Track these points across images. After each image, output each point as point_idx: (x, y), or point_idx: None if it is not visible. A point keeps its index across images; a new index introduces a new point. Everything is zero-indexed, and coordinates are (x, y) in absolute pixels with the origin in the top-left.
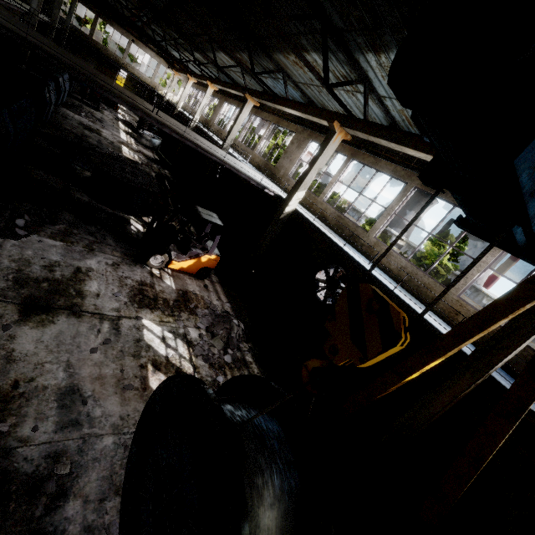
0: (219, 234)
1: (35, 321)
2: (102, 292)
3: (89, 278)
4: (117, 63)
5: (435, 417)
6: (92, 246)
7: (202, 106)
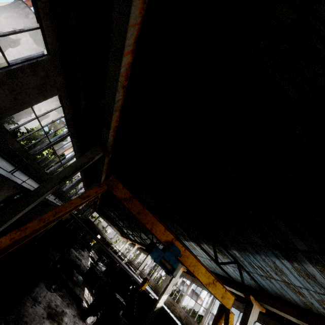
0: (122, 309)
1: (49, 320)
2: (68, 323)
3: (65, 316)
4: (99, 232)
5: None
6: (69, 304)
7: (131, 253)
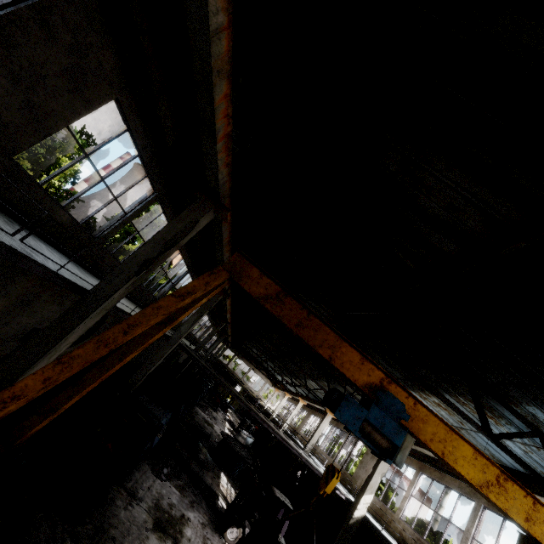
0: (288, 518)
1: (158, 534)
2: (192, 539)
3: (188, 525)
4: (237, 380)
5: None
6: (193, 503)
7: (292, 415)
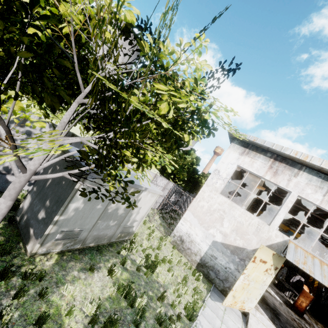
0: None
1: None
2: None
3: None
4: None
5: (321, 285)
6: None
7: None
